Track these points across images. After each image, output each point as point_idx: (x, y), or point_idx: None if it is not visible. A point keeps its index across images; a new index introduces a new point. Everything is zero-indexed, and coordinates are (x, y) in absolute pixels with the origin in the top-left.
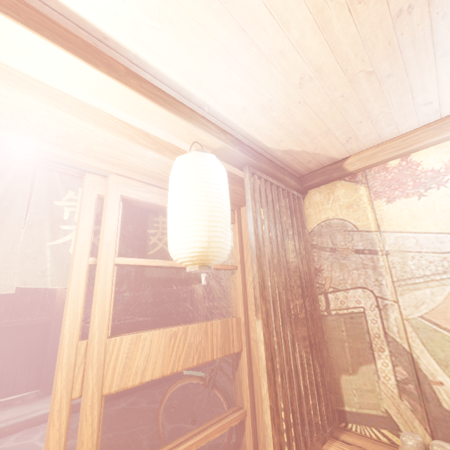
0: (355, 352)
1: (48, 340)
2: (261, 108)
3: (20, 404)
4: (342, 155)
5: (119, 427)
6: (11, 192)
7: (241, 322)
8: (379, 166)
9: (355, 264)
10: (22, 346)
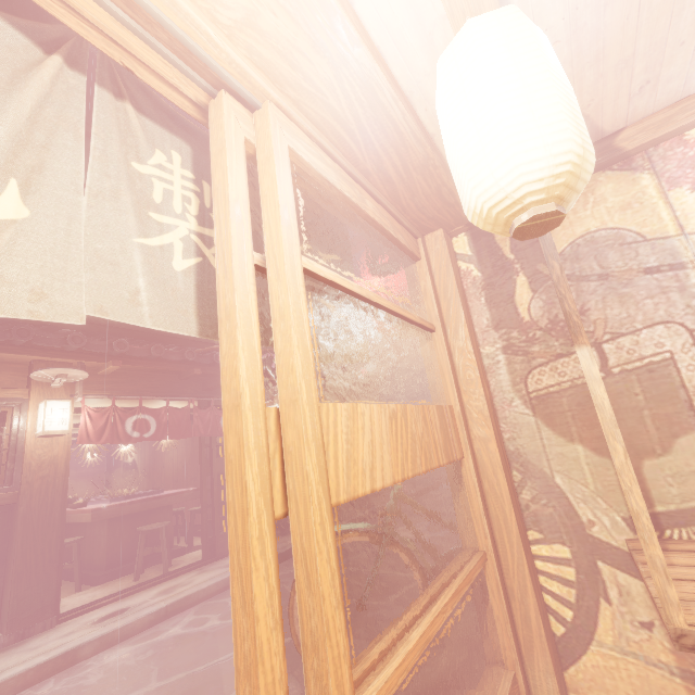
0: (663, 421)
1: (13, 536)
2: None
3: None
4: (615, 124)
5: (189, 662)
6: (47, 116)
7: (455, 413)
8: (671, 140)
9: (646, 290)
10: None
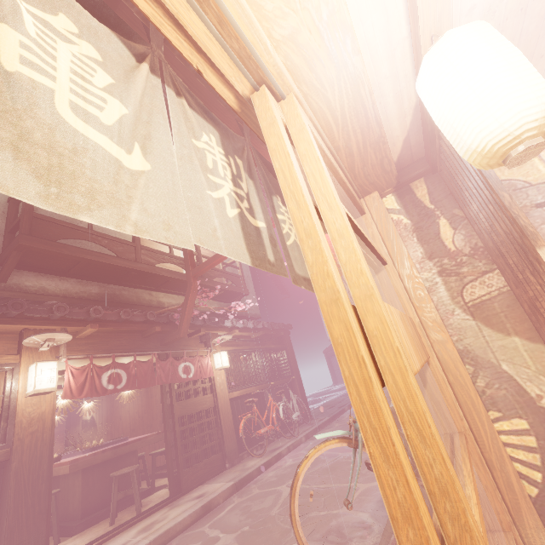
0: None
1: (5, 492)
2: (486, 12)
3: None
4: None
5: None
6: (145, 102)
7: (415, 324)
8: None
9: (540, 218)
10: None
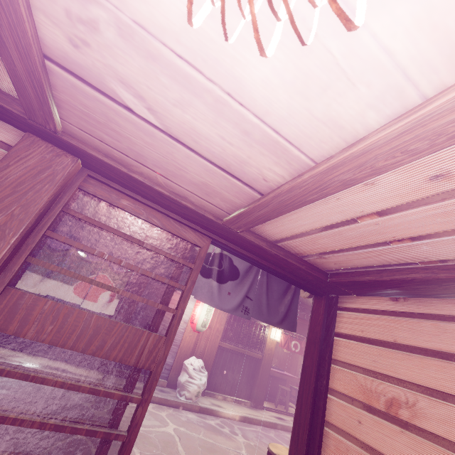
0: None
1: (259, 370)
2: None
3: (245, 406)
4: None
5: None
6: None
7: None
8: None
9: None
10: (246, 368)
